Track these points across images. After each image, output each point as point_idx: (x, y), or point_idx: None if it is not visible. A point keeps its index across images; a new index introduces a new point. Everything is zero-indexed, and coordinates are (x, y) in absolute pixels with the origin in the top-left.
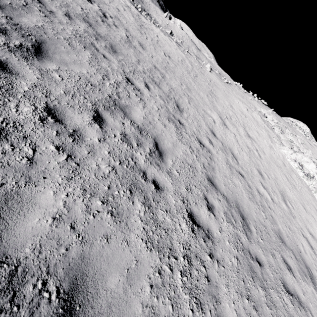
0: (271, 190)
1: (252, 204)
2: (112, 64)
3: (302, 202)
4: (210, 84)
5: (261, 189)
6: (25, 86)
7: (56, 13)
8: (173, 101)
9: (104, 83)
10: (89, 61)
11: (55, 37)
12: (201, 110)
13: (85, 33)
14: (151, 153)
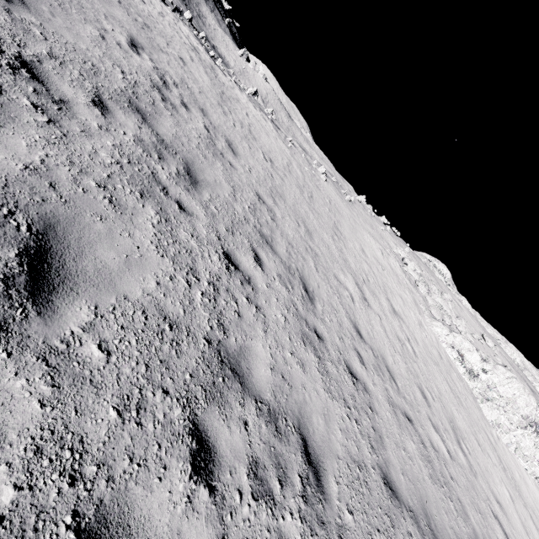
0: (442, 430)
1: (437, 493)
2: (196, 224)
3: (473, 430)
4: (331, 209)
5: (434, 437)
6: (3, 483)
7: (74, 101)
8: (297, 278)
9: (193, 299)
10: (157, 238)
11: (78, 190)
12: (333, 277)
13: (138, 148)
14: (305, 490)
